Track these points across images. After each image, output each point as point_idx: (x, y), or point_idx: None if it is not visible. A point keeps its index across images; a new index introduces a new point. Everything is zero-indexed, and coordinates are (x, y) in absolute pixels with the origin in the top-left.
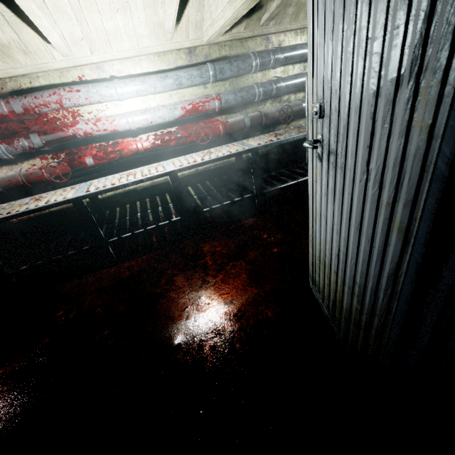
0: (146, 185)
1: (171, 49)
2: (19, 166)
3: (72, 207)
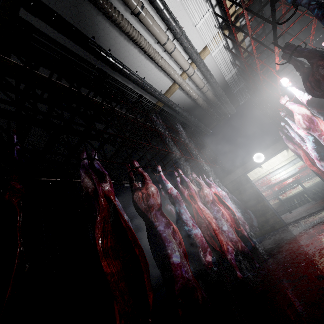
0: (295, 193)
1: (289, 157)
2: None
3: (274, 204)
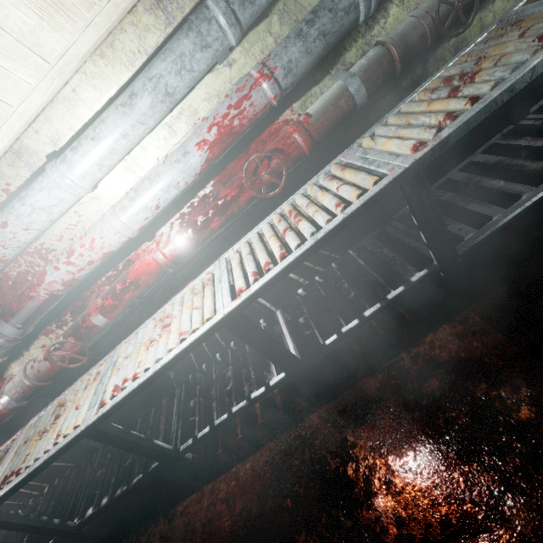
0: None
1: (115, 20)
2: (28, 356)
3: None
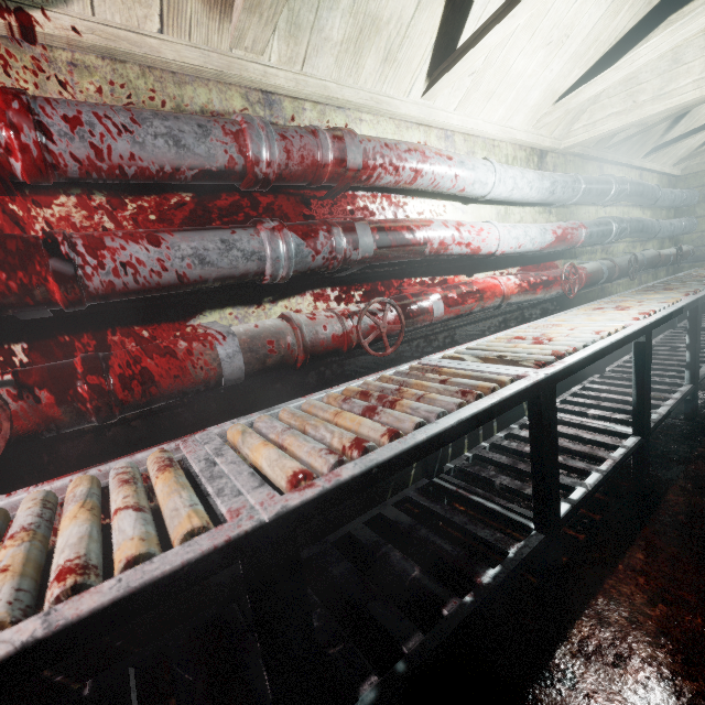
0: None
1: (530, 143)
2: (263, 312)
3: None
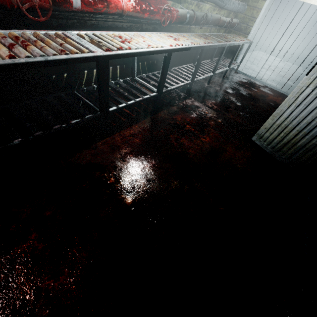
0: None
1: None
2: None
3: None
